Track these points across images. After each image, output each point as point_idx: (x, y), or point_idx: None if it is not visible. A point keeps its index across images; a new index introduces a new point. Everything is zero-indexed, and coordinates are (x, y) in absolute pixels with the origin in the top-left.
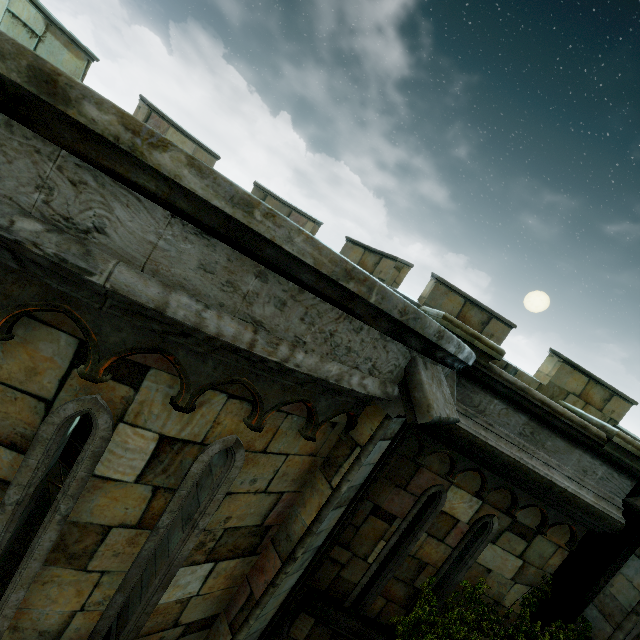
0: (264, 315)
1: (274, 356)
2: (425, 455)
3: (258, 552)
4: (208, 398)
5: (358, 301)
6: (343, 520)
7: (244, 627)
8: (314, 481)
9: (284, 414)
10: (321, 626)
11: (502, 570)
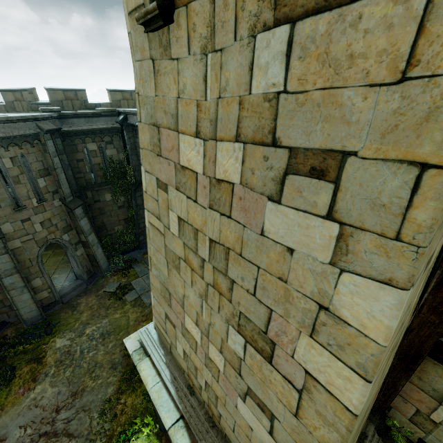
0: (3, 131)
1: (11, 135)
2: (73, 141)
3: (51, 174)
4: (10, 149)
5: (13, 120)
6: (69, 165)
7: (61, 185)
8: (46, 156)
9: (25, 145)
10: (93, 191)
11: (114, 153)
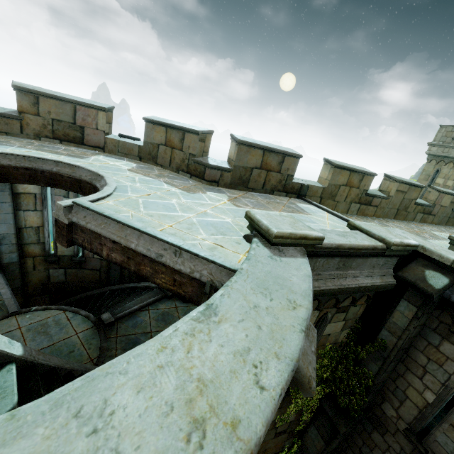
0: None
1: None
2: None
3: None
4: None
5: None
6: None
7: None
8: None
9: None
10: None
11: (335, 330)
